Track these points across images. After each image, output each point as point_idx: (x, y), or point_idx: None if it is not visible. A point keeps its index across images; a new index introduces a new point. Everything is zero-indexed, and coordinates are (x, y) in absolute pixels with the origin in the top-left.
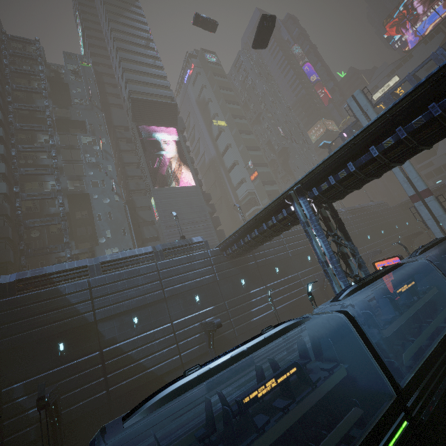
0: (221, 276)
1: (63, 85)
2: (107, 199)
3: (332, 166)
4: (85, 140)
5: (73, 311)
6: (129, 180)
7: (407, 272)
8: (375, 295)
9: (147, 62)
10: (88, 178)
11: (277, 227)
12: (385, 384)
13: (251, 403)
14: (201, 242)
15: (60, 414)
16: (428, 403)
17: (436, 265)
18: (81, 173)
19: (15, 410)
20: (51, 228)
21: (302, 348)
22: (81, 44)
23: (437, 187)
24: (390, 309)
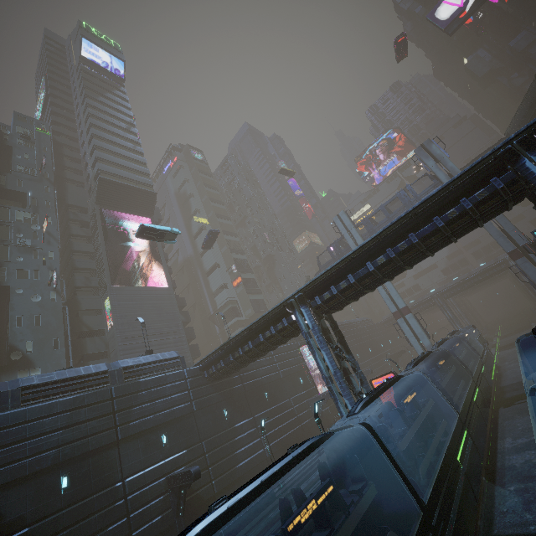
0: (200, 404)
1: (3, 147)
2: (38, 296)
3: (333, 277)
4: (21, 216)
5: None
6: (76, 273)
7: (405, 385)
8: (383, 410)
9: (126, 145)
10: (14, 265)
11: (275, 339)
12: (411, 501)
13: (296, 531)
14: (176, 358)
15: None
16: (449, 521)
17: (429, 377)
18: (3, 258)
19: None
20: None
21: (325, 473)
22: (40, 108)
23: (412, 306)
24: (400, 422)
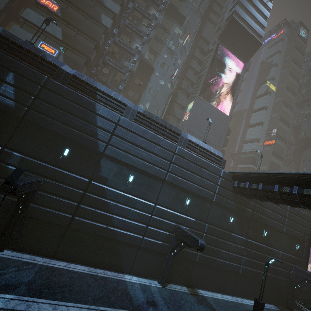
0: (218, 200)
1: None
2: (163, 81)
3: None
4: (177, 31)
5: (93, 131)
6: (184, 80)
7: None
8: None
9: None
10: (161, 58)
11: None
12: None
13: None
14: (220, 158)
15: (26, 205)
16: None
17: None
18: (159, 52)
19: (2, 172)
20: (116, 76)
21: None
22: None
23: None
24: None
